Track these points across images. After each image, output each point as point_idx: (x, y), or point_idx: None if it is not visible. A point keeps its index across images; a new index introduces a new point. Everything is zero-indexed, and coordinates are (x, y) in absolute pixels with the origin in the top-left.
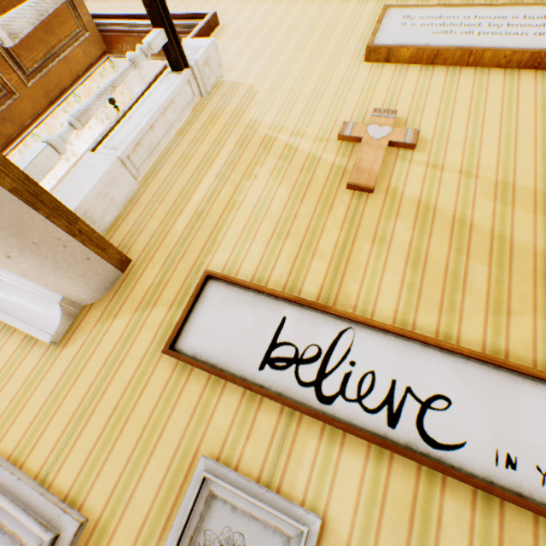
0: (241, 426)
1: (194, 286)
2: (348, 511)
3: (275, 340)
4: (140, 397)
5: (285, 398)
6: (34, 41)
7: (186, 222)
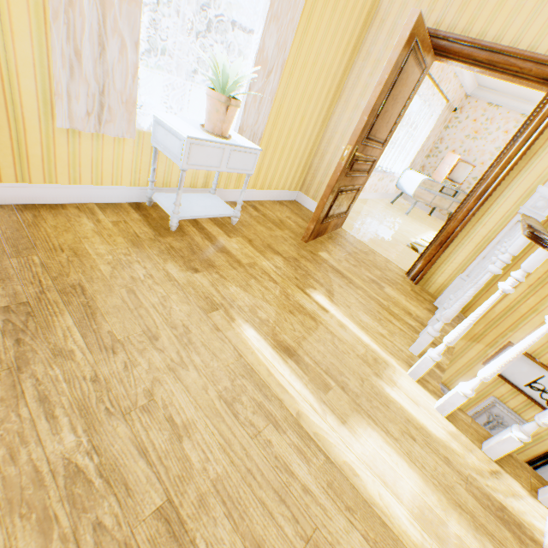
0: (509, 395)
1: (499, 342)
2: (542, 428)
3: (534, 381)
4: (468, 370)
5: (531, 399)
6: (392, 121)
7: (500, 309)
